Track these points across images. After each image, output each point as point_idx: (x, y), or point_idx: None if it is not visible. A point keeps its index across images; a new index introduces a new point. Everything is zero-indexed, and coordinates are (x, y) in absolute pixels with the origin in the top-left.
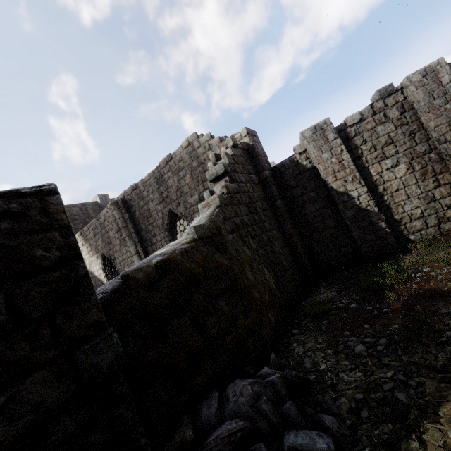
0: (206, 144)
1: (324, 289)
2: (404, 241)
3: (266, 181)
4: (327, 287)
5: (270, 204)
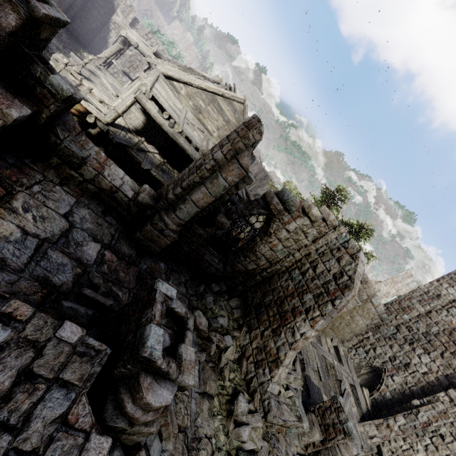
0: None
1: (64, 32)
2: None
3: None
4: (65, 33)
5: None
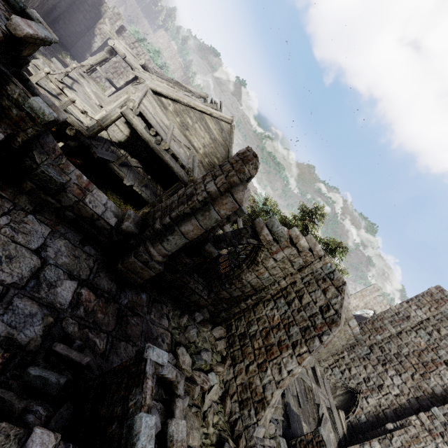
0: None
1: None
2: None
3: None
4: None
5: None
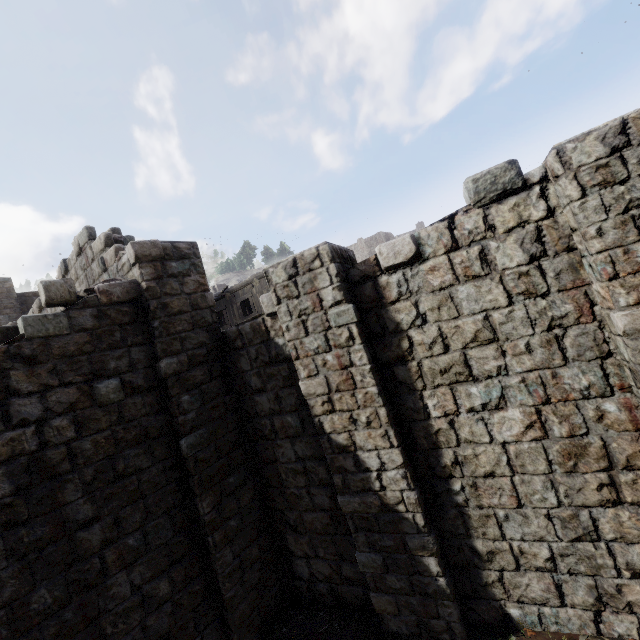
0: (100, 256)
1: None
2: (491, 612)
3: (166, 383)
4: None
5: (166, 442)
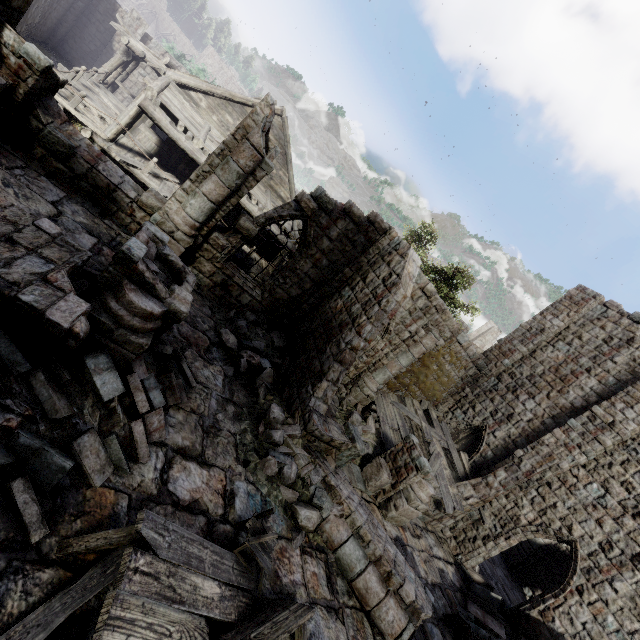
0: None
1: (52, 55)
2: None
3: None
4: (55, 56)
5: None
